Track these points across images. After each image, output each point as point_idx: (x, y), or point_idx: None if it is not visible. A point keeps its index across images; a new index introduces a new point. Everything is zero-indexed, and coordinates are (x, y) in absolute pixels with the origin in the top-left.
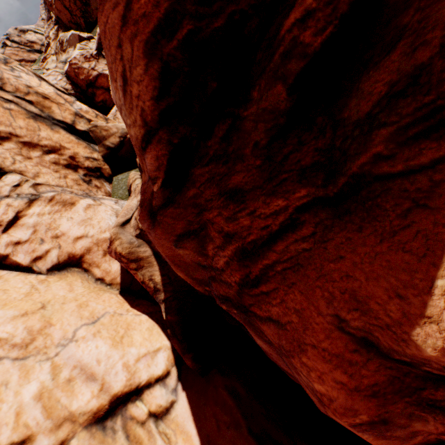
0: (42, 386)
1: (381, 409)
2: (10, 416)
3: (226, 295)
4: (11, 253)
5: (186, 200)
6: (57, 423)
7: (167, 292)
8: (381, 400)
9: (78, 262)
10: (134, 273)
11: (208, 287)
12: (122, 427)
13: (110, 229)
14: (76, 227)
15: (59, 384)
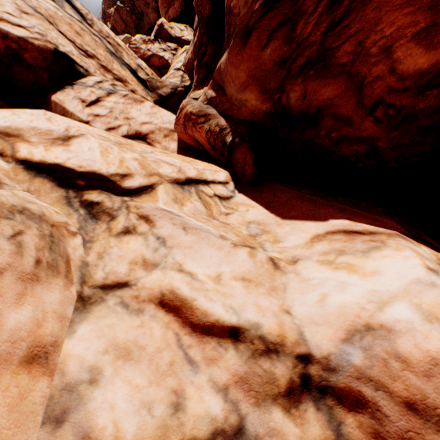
0: (135, 158)
1: (433, 17)
2: (115, 161)
3: (306, 61)
4: (91, 121)
5: (284, 2)
6: (149, 174)
7: (233, 126)
8: (433, 12)
9: (143, 138)
10: (200, 127)
11: (279, 93)
12: (195, 193)
13: (170, 123)
14: (143, 116)
15: (148, 160)
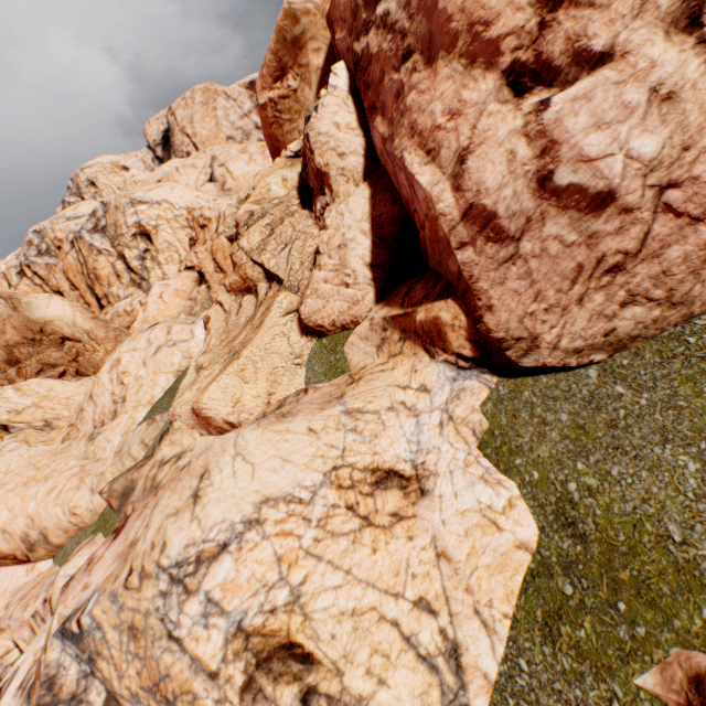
0: None
1: None
2: None
3: None
4: None
5: None
6: None
7: None
8: None
9: None
10: None
11: None
12: None
13: None
14: None
15: None
